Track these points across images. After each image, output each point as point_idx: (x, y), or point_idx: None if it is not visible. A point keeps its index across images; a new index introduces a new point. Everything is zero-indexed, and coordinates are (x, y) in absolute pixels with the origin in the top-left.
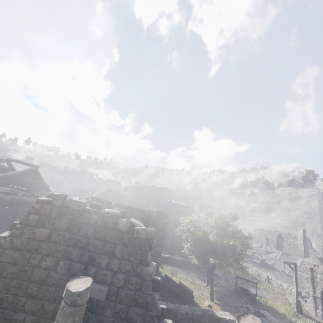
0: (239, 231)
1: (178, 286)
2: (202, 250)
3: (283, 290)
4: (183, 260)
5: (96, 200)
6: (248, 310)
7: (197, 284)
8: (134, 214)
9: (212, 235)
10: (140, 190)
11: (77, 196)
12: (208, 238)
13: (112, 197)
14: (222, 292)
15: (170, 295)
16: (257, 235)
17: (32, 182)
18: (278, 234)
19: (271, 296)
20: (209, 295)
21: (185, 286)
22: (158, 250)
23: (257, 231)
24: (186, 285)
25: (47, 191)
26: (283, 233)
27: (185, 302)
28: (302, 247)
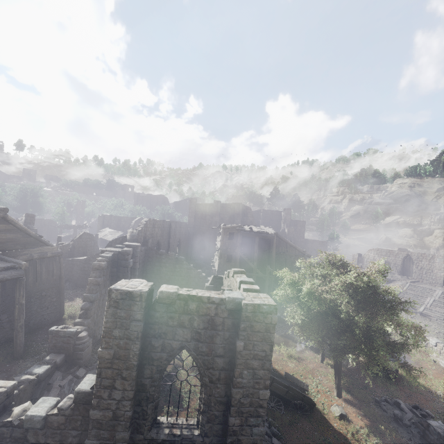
0: (391, 294)
1: (288, 391)
2: (325, 329)
3: (427, 346)
4: (278, 317)
5: (119, 295)
6: (401, 411)
7: (307, 361)
8: (204, 310)
9: (344, 307)
10: (198, 209)
11: (107, 228)
12: (340, 317)
13: (158, 229)
14: (346, 370)
15: (276, 405)
16: (371, 257)
17: (5, 238)
18: (406, 256)
19: (413, 361)
20: (335, 389)
21: (295, 378)
22: (263, 376)
23: (371, 252)
24: (294, 369)
25: (42, 246)
26: (414, 254)
27: (302, 414)
28: (441, 272)
